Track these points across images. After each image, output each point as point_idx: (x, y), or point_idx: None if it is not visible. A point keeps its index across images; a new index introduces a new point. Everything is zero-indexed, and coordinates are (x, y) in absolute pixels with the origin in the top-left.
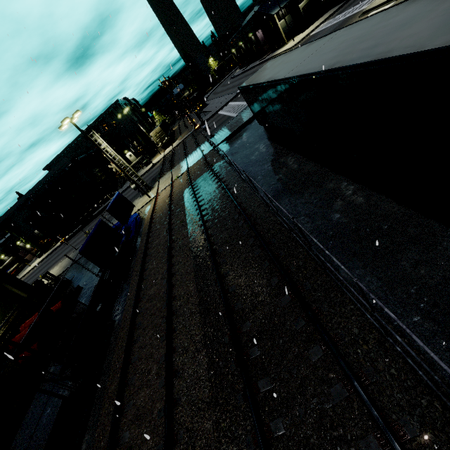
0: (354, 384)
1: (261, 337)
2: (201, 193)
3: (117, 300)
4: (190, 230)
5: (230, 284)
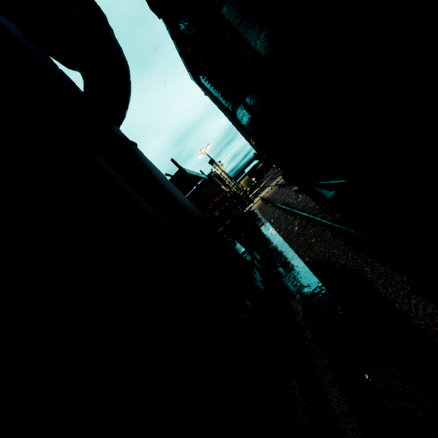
0: None
1: None
2: None
3: None
4: None
5: None
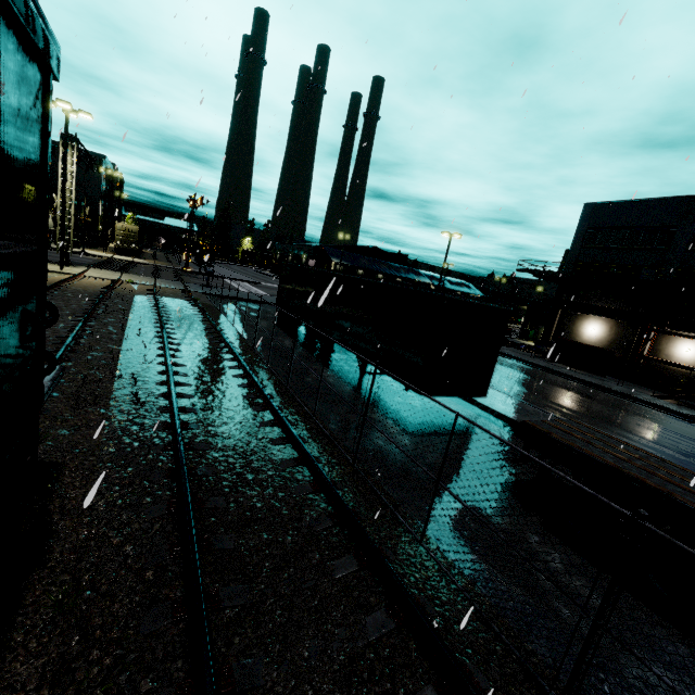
0: (282, 416)
1: (202, 393)
2: (169, 306)
3: None
4: (134, 320)
5: (181, 363)
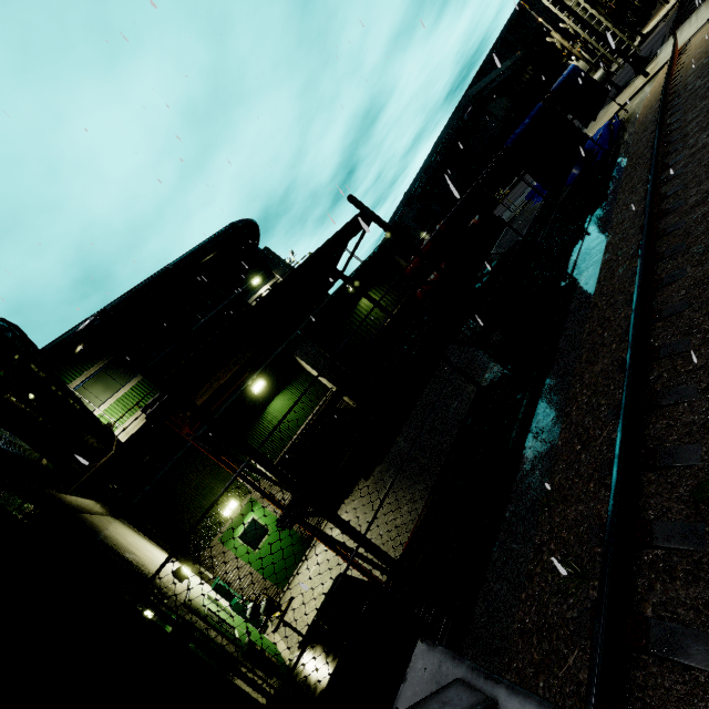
0: None
1: None
2: None
3: (575, 253)
4: None
5: None
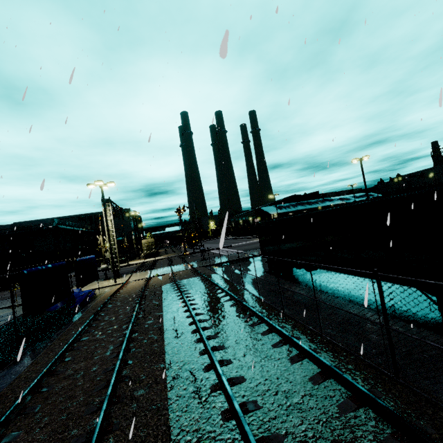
0: None
1: None
2: (188, 288)
3: (0, 370)
4: (168, 314)
5: (235, 374)
